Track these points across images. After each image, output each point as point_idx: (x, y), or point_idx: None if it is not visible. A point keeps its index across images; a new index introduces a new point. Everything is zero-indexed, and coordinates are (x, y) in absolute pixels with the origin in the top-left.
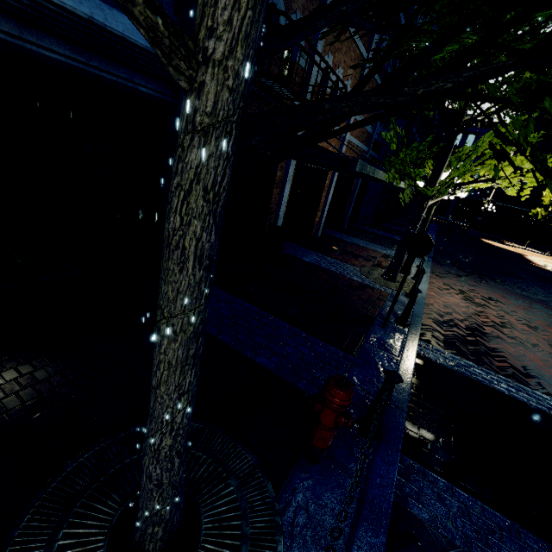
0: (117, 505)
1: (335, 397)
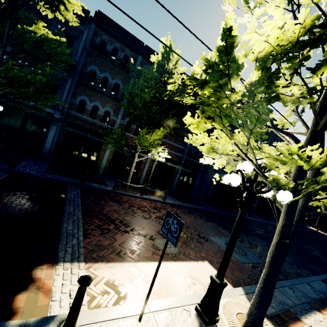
0: None
1: None
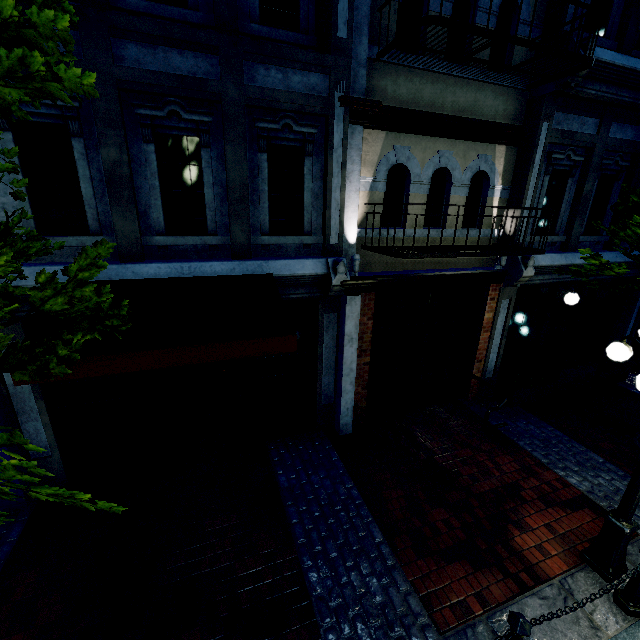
0: None
1: None
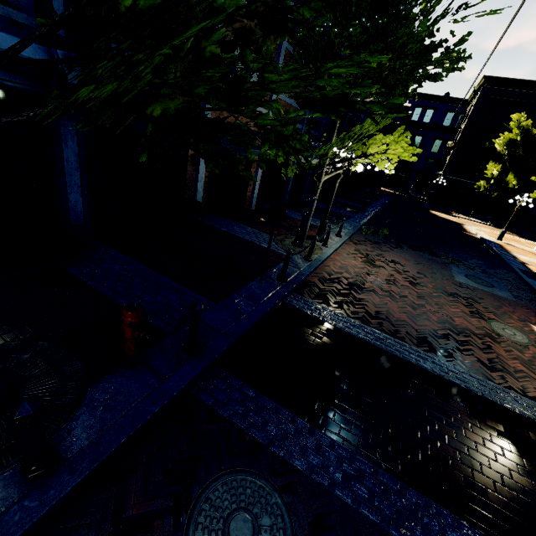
0: None
1: (126, 316)
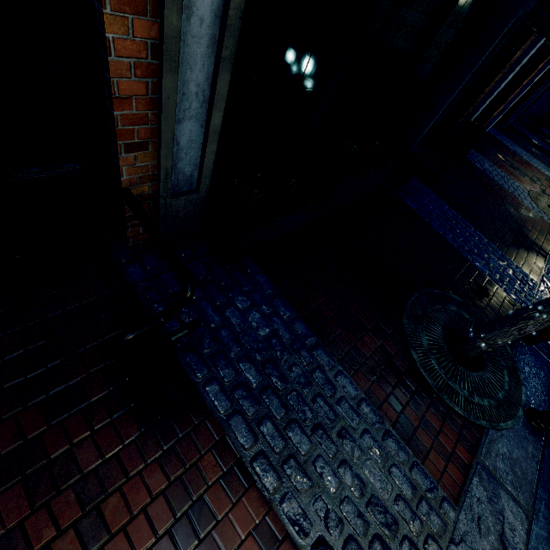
0: (441, 330)
1: None
